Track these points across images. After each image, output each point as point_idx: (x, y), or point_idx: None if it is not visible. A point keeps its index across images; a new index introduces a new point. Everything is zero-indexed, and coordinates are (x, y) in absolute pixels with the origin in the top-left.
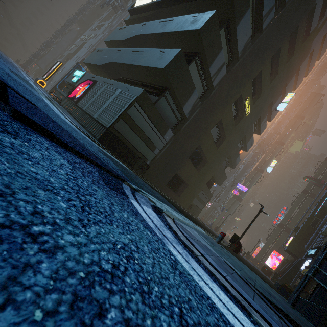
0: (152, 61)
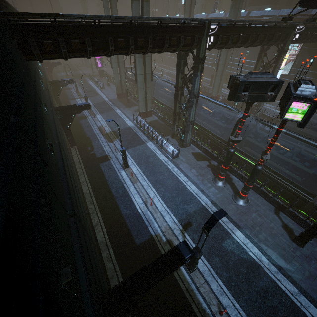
0: None
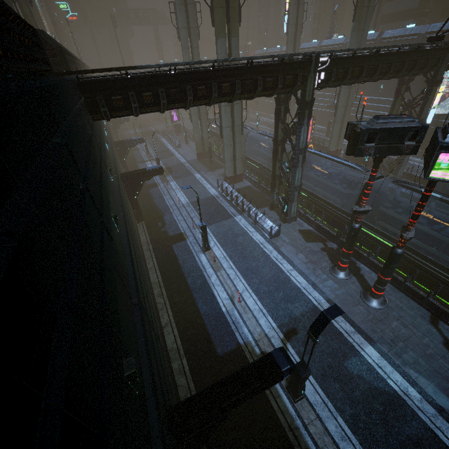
0: (409, 5)
